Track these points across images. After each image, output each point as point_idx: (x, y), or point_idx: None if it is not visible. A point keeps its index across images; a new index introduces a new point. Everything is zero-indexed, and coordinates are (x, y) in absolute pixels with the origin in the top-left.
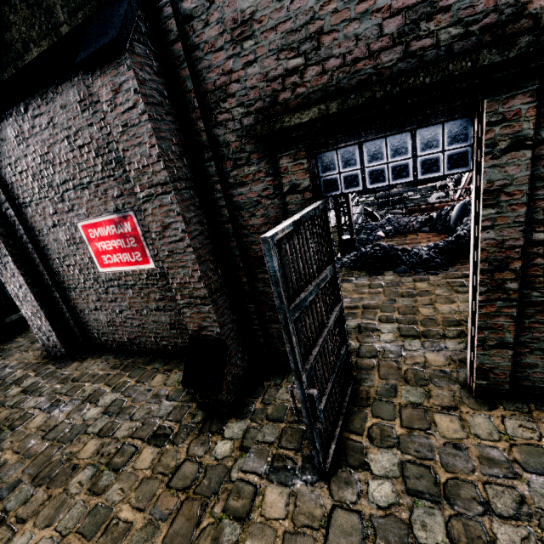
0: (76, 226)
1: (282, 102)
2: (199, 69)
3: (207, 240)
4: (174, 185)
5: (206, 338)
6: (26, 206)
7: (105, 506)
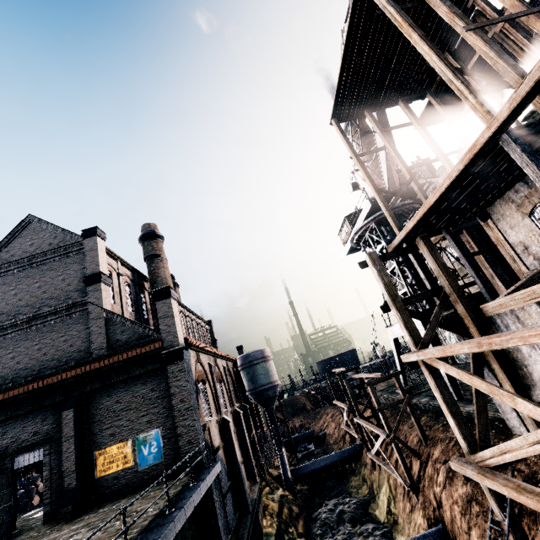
0: None
1: (9, 447)
2: None
3: None
4: None
5: None
6: None
7: None
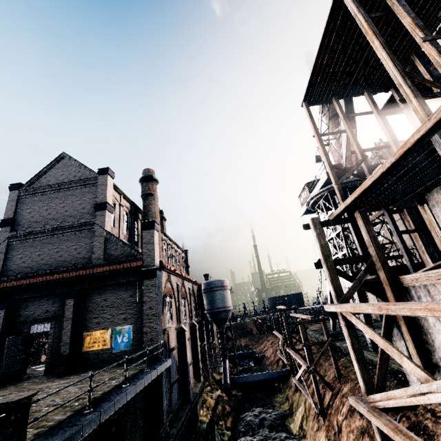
0: None
1: (29, 317)
2: (18, 310)
3: (3, 341)
4: (2, 329)
5: None
6: None
7: None
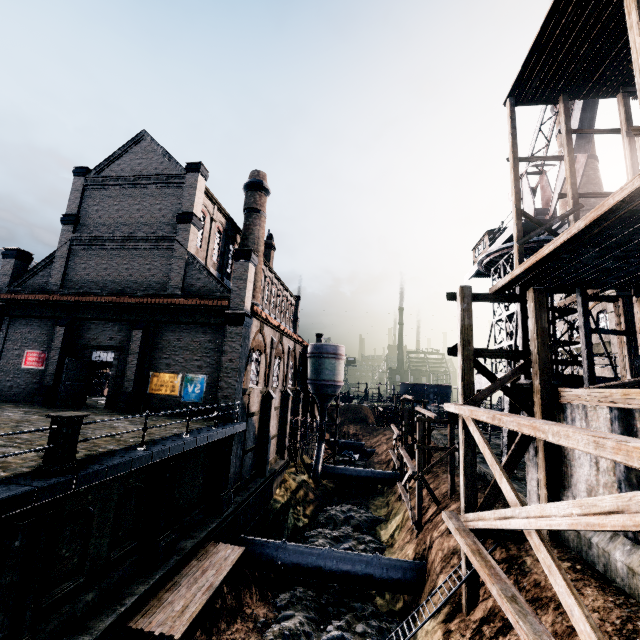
0: (25, 351)
1: (91, 342)
2: (80, 331)
3: (63, 362)
4: (61, 349)
5: (48, 385)
6: (10, 341)
7: (0, 406)
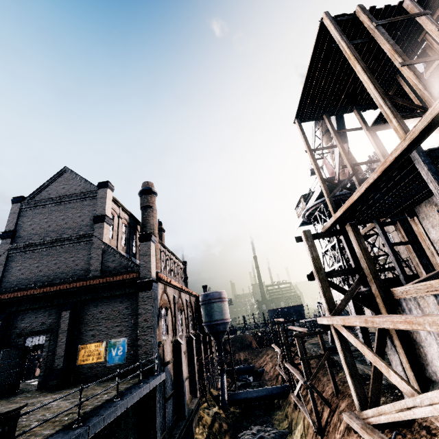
0: None
1: (25, 330)
2: (14, 322)
3: None
4: None
5: None
6: None
7: None
